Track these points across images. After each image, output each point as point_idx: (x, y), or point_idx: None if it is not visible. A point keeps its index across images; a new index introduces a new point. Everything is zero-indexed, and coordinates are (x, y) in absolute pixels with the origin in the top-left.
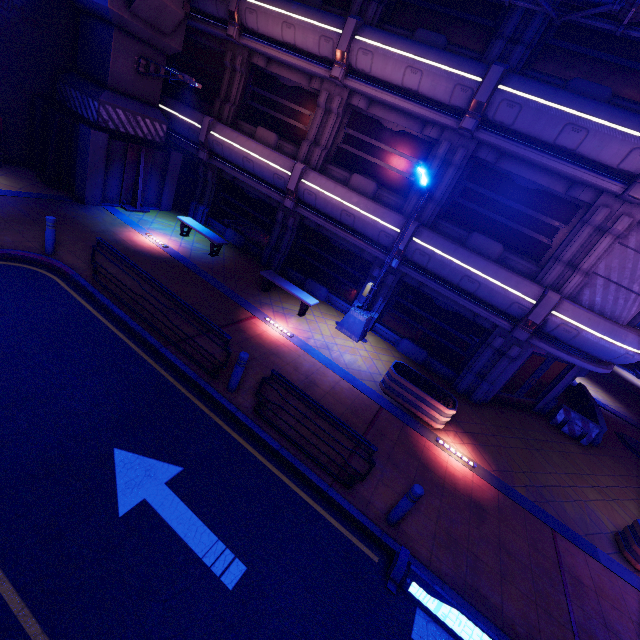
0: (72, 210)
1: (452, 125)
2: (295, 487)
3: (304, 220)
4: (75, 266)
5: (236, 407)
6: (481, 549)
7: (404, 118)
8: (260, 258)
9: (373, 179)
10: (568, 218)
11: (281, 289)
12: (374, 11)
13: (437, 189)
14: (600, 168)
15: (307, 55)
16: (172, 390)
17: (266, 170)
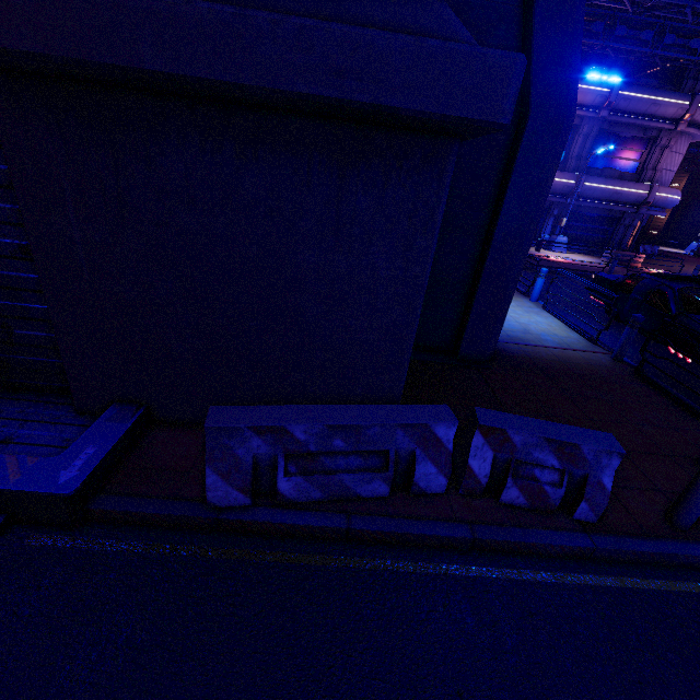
0: None
1: (593, 116)
2: None
3: None
4: None
5: None
6: None
7: None
8: None
9: None
10: (645, 146)
11: None
12: None
13: (583, 152)
14: (663, 120)
15: None
16: None
17: None
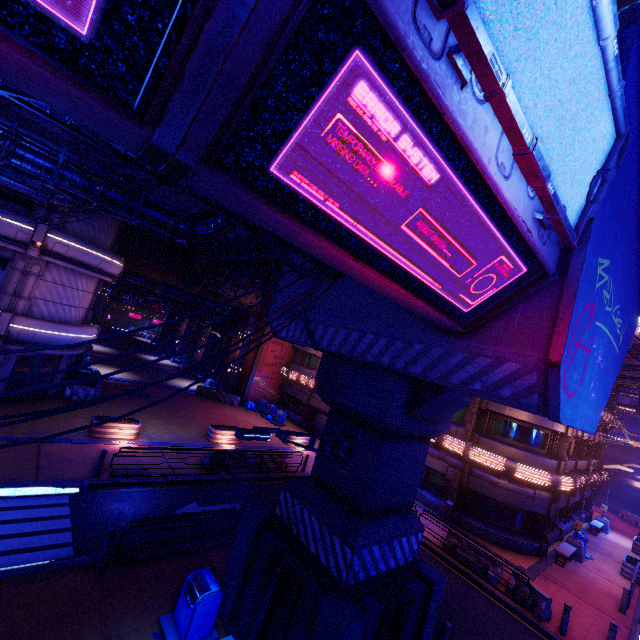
0: None
1: None
2: None
3: None
4: None
5: None
6: None
7: None
8: None
9: None
10: (4, 266)
11: None
12: None
13: None
14: (7, 239)
15: None
16: None
17: None
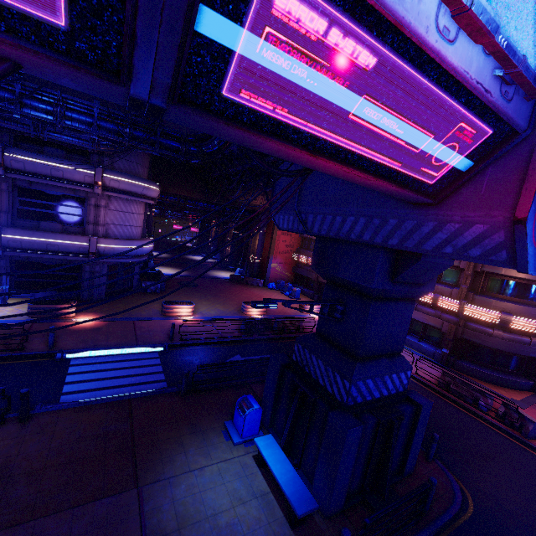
0: None
1: None
2: None
3: None
4: None
5: None
6: (99, 337)
7: None
8: None
9: None
10: (83, 204)
11: None
12: None
13: (2, 205)
14: (79, 183)
15: None
16: None
17: None
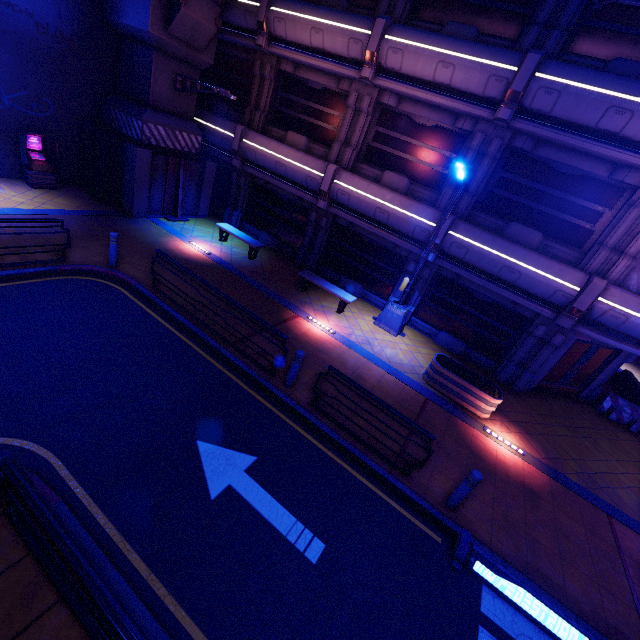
0: (123, 224)
1: (486, 116)
2: (357, 474)
3: (337, 219)
4: (136, 277)
5: (295, 401)
6: (539, 532)
7: (435, 112)
8: (294, 258)
9: (405, 175)
10: (612, 202)
11: (317, 288)
12: (402, 8)
13: (472, 181)
14: None
15: (336, 58)
16: (236, 387)
17: (299, 173)
